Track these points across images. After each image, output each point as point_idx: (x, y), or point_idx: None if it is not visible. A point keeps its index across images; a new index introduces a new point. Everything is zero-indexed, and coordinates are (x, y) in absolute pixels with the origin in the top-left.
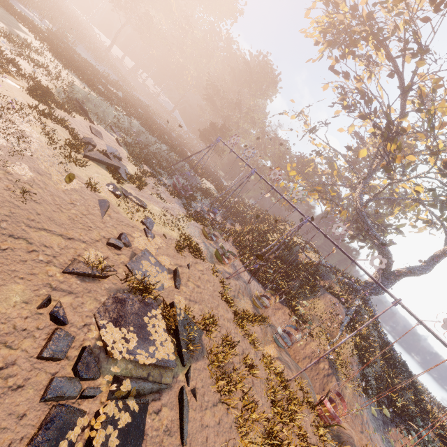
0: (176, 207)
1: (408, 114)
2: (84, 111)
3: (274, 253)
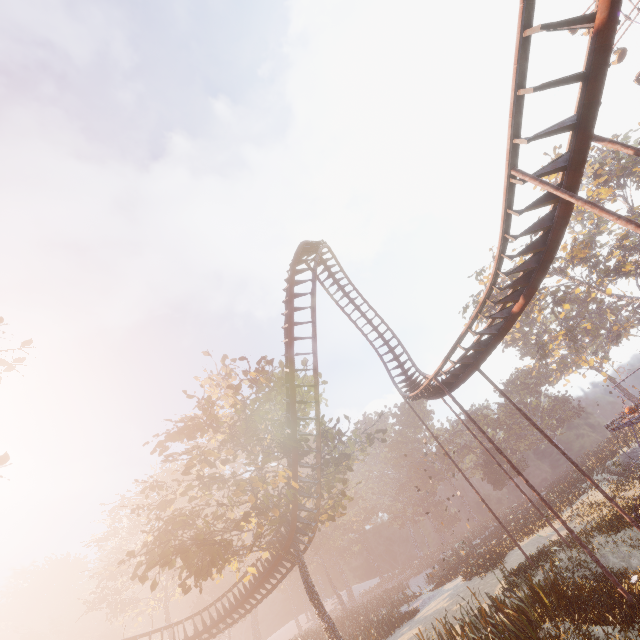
0: None
1: (566, 272)
2: None
3: None
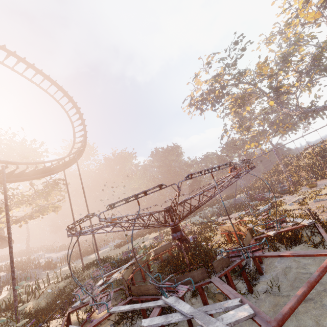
0: (287, 196)
1: (256, 83)
2: (210, 221)
3: (326, 159)
